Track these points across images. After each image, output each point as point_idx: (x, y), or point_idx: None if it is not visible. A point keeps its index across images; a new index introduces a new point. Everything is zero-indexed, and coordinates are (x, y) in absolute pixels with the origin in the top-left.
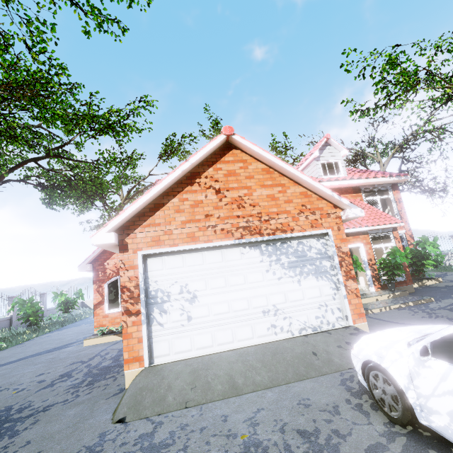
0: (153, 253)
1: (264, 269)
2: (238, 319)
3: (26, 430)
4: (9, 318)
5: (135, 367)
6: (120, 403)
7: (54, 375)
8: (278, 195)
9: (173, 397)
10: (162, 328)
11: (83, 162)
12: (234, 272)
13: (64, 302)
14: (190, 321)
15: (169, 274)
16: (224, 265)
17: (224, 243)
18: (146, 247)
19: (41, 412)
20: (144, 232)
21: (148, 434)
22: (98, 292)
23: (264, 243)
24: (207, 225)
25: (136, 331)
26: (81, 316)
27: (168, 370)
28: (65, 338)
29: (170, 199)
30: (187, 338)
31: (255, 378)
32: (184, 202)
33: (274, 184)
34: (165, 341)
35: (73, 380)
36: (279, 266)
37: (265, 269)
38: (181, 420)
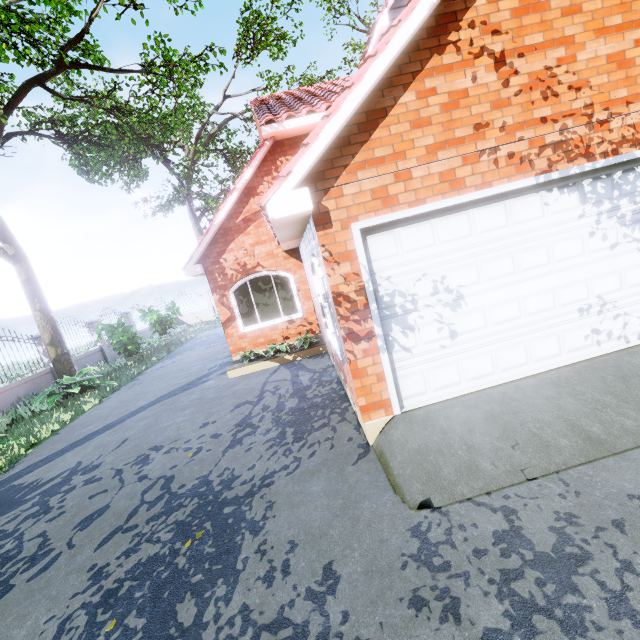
0: (379, 223)
1: (585, 231)
2: (535, 327)
3: (268, 521)
4: (99, 349)
5: (379, 416)
6: (395, 474)
7: (227, 425)
8: (633, 53)
9: (490, 463)
10: (409, 354)
11: (126, 72)
12: (529, 245)
13: (157, 321)
14: (455, 339)
15: (410, 263)
16: (511, 233)
17: (515, 185)
18: (365, 213)
19: (263, 488)
20: (354, 182)
21: (511, 534)
22: (222, 305)
23: (589, 177)
24: (478, 149)
25: (372, 365)
26: (185, 337)
27: (441, 418)
28: (190, 369)
29: (397, 97)
30: (451, 366)
31: (621, 422)
32: (428, 100)
33: (626, 22)
34: (416, 374)
35: (264, 433)
36: (615, 222)
37: (588, 231)
38: (546, 504)
